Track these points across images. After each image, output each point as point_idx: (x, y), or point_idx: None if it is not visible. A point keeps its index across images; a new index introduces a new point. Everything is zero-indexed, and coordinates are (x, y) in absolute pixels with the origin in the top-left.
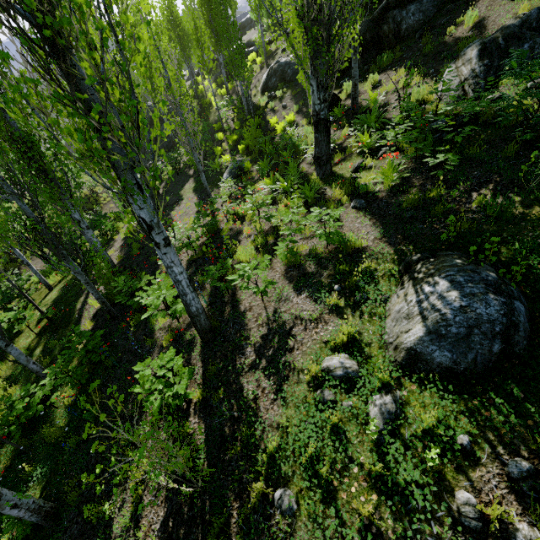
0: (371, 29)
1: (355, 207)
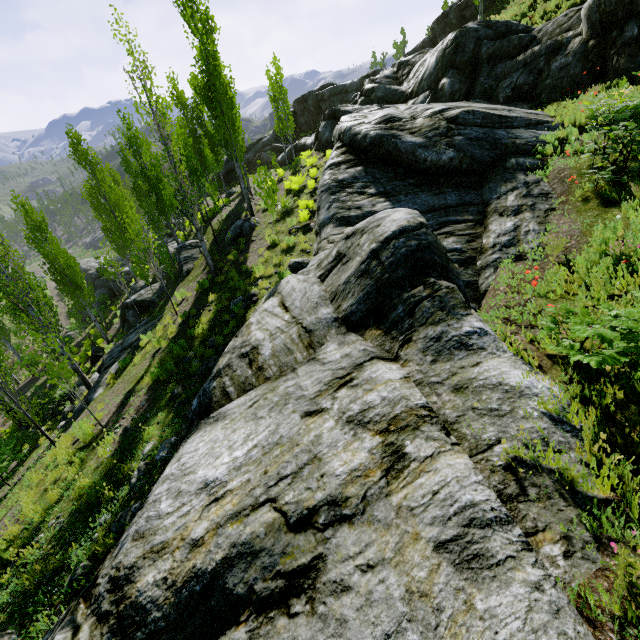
0: (124, 312)
1: None
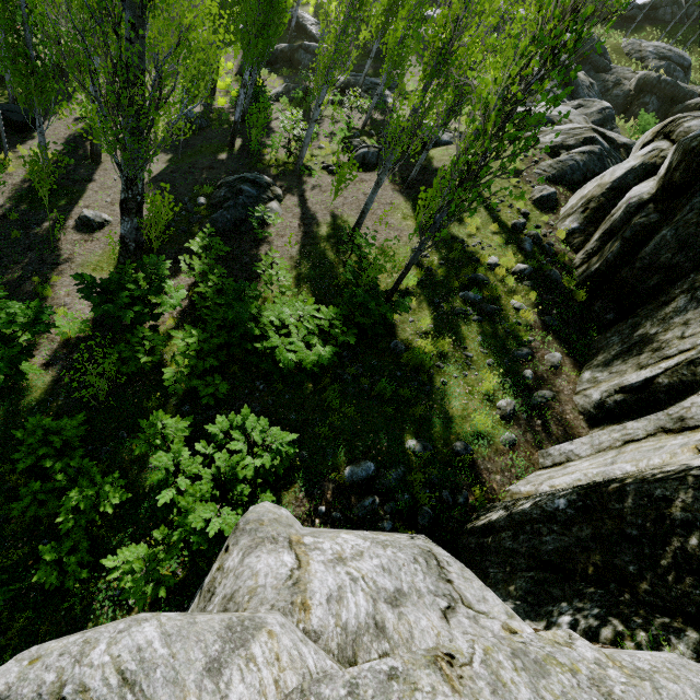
0: (292, 51)
1: (202, 105)
